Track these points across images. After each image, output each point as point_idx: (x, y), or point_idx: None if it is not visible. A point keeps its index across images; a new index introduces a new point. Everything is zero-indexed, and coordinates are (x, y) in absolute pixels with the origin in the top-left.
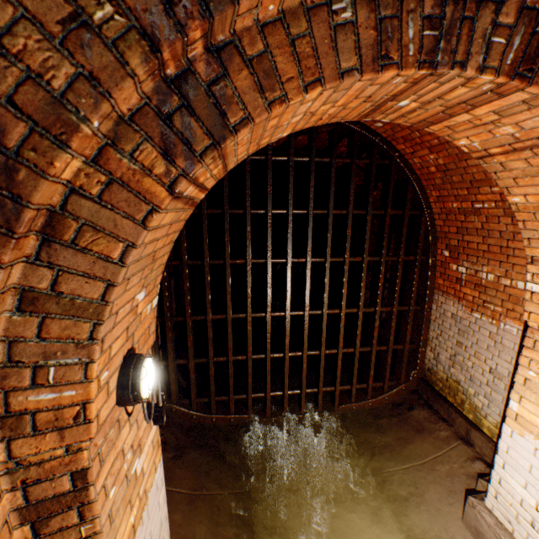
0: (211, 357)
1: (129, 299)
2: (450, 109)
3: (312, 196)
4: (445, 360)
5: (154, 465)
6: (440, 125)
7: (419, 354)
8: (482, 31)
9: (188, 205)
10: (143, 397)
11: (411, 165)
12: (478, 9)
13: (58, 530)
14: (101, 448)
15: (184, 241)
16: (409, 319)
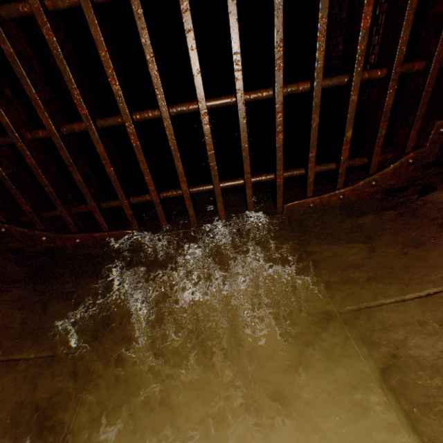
0: (9, 127)
1: None
2: None
3: None
4: None
5: None
6: None
7: None
8: None
9: None
10: None
11: None
12: None
13: None
14: None
15: None
16: None
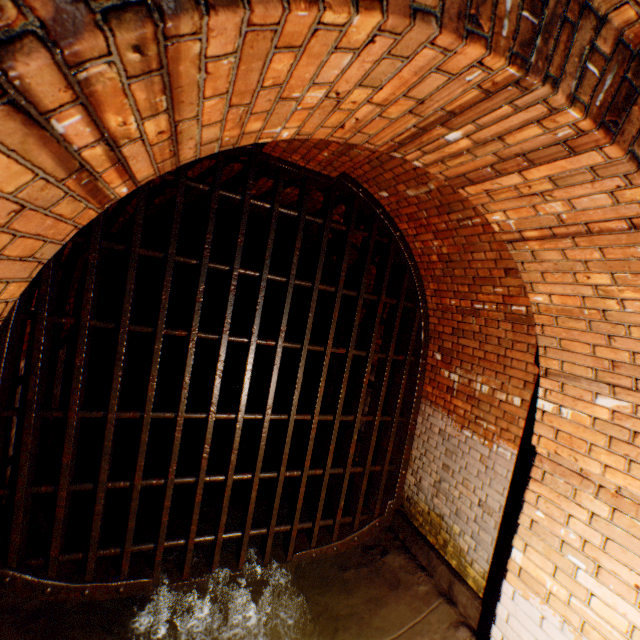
0: (104, 481)
1: None
2: (502, 163)
3: (296, 261)
4: (429, 486)
5: None
6: (479, 187)
7: (399, 478)
8: (579, 48)
9: (79, 185)
10: None
11: (411, 249)
12: (580, 17)
13: None
14: None
15: (90, 288)
16: (392, 433)
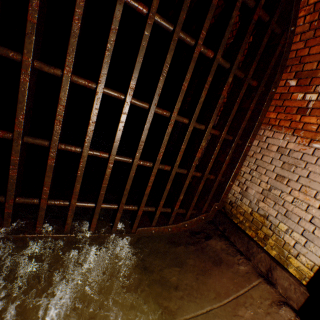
0: None
1: None
2: None
3: None
4: (256, 194)
5: None
6: None
7: (227, 187)
8: None
9: None
10: None
11: None
12: None
13: None
14: None
15: None
16: (231, 150)
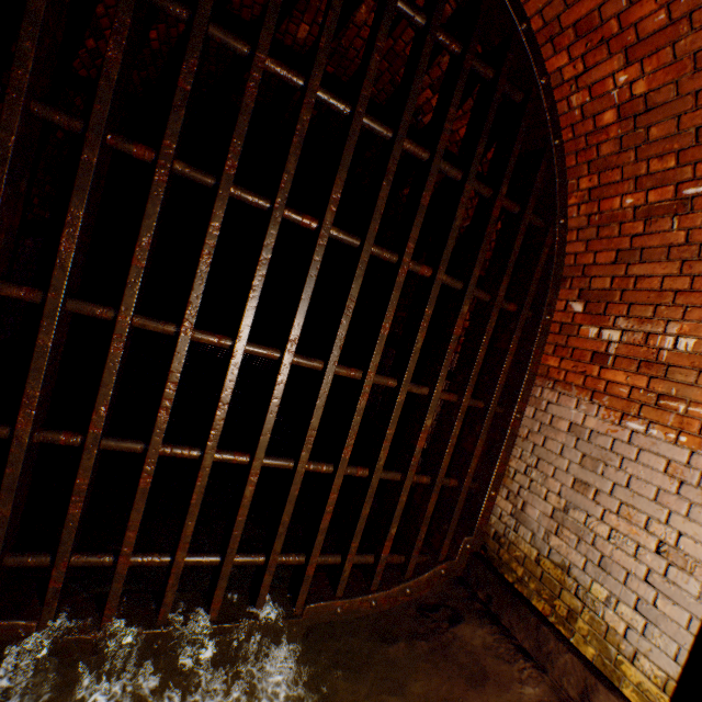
0: None
1: None
2: None
3: (372, 72)
4: (542, 518)
5: None
6: None
7: (485, 502)
8: None
9: None
10: None
11: (559, 118)
12: None
13: None
14: None
15: None
16: (484, 427)
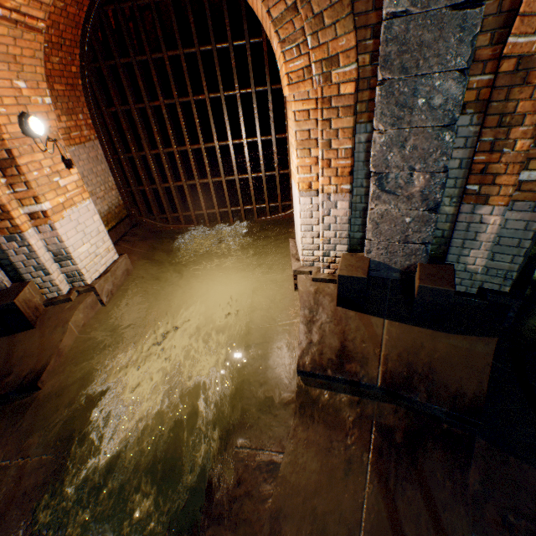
0: (158, 183)
1: (5, 78)
2: None
3: (194, 33)
4: None
5: (81, 196)
6: None
7: None
8: None
9: (24, 28)
10: (35, 133)
11: None
12: None
13: (13, 176)
14: (19, 148)
15: (111, 90)
16: None
